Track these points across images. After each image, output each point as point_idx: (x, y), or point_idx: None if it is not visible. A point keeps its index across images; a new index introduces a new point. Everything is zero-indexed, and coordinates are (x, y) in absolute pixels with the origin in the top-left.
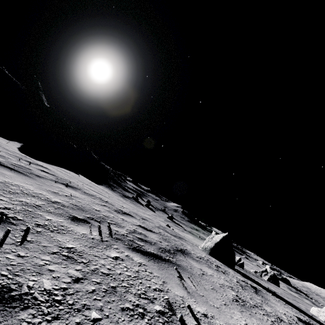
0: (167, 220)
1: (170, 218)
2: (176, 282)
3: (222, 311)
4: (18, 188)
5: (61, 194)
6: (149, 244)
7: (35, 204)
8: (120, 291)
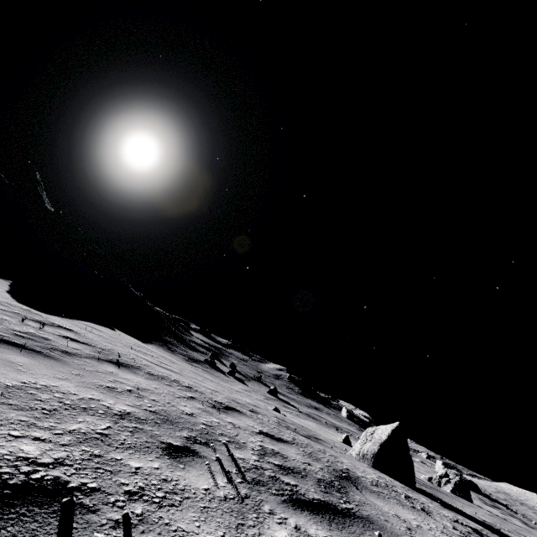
0: (269, 397)
1: (272, 393)
2: None
3: None
4: (51, 396)
5: (121, 389)
6: (300, 477)
7: (96, 432)
8: None
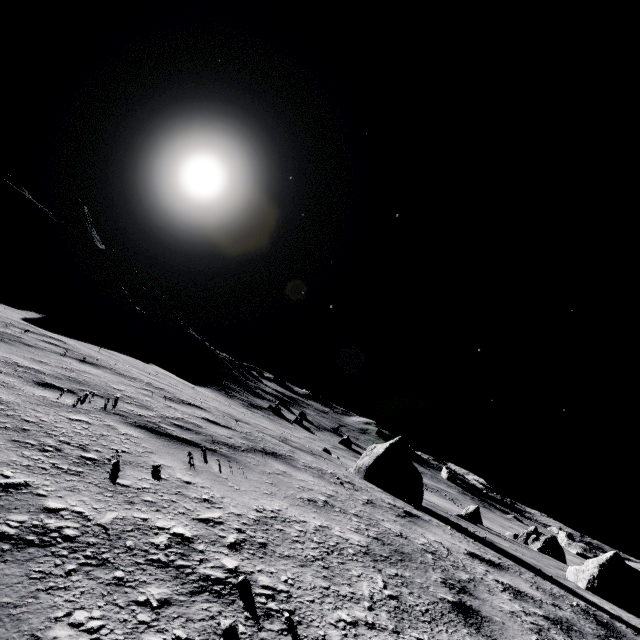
0: (338, 447)
1: (345, 443)
2: (183, 459)
3: (241, 492)
4: None
5: (55, 365)
6: (192, 433)
7: None
8: (34, 433)
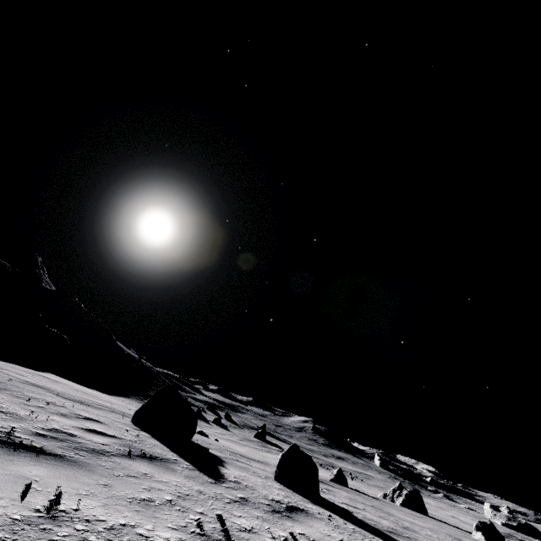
0: (249, 439)
1: (259, 436)
2: None
3: None
4: None
5: None
6: None
7: None
8: None
